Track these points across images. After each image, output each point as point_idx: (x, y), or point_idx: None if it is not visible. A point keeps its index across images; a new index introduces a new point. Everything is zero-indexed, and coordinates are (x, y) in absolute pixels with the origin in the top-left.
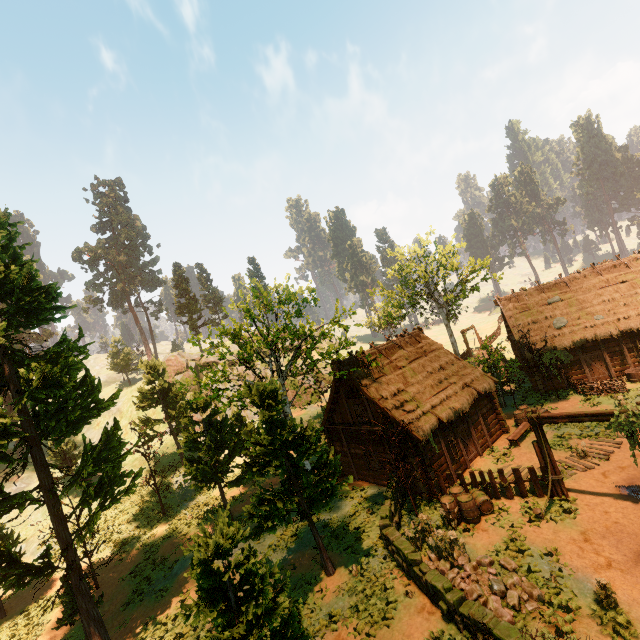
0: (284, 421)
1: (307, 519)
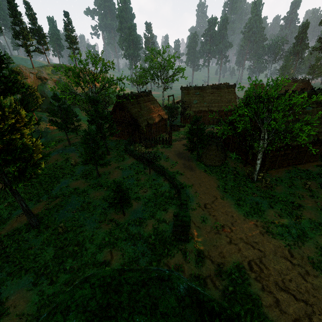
0: (99, 111)
1: (104, 140)
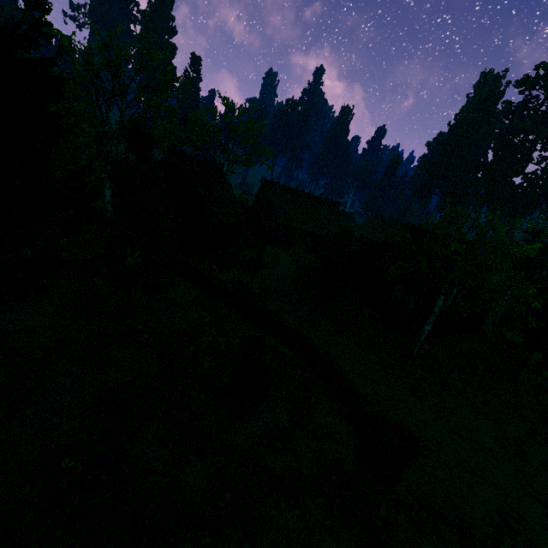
0: None
1: None
